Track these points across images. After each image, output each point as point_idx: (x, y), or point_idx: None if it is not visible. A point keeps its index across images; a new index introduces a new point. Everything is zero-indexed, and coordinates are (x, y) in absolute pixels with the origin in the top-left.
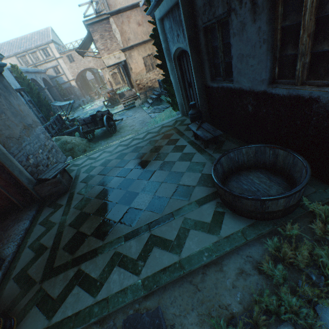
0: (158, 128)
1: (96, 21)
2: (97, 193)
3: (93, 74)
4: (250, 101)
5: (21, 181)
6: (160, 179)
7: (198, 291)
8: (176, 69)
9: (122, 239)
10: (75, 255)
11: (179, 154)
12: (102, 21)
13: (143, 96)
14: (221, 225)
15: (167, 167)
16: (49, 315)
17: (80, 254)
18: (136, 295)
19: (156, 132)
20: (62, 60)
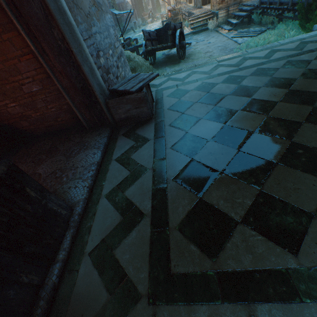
0: (292, 44)
1: None
2: (212, 133)
3: None
4: None
5: (92, 86)
6: None
7: None
8: None
9: None
10: (219, 262)
11: None
12: None
13: (223, 14)
14: None
15: None
16: None
17: (235, 268)
18: None
19: (293, 50)
20: None
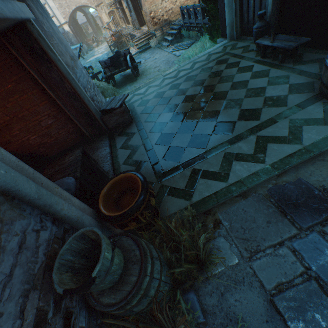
0: (204, 57)
1: None
2: (169, 118)
3: (85, 16)
4: None
5: (91, 110)
6: (238, 97)
7: None
8: None
9: (226, 144)
10: (181, 161)
11: (249, 74)
12: None
13: (160, 33)
14: None
15: (241, 86)
16: (186, 198)
17: (186, 160)
18: (271, 174)
19: (204, 61)
20: None
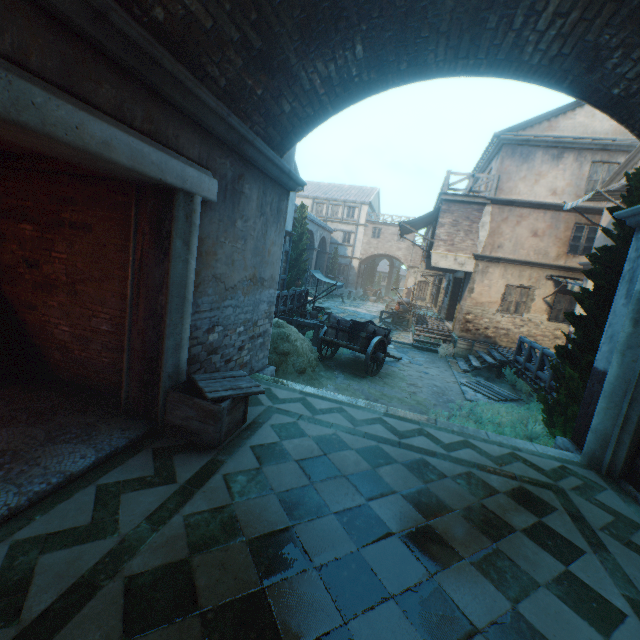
0: (498, 447)
1: (461, 201)
2: (261, 528)
3: (391, 267)
4: None
5: (164, 363)
6: None
7: None
8: None
9: None
10: None
11: (590, 638)
12: (471, 204)
13: (464, 345)
14: None
15: None
16: None
17: None
18: None
19: (490, 458)
20: (364, 229)
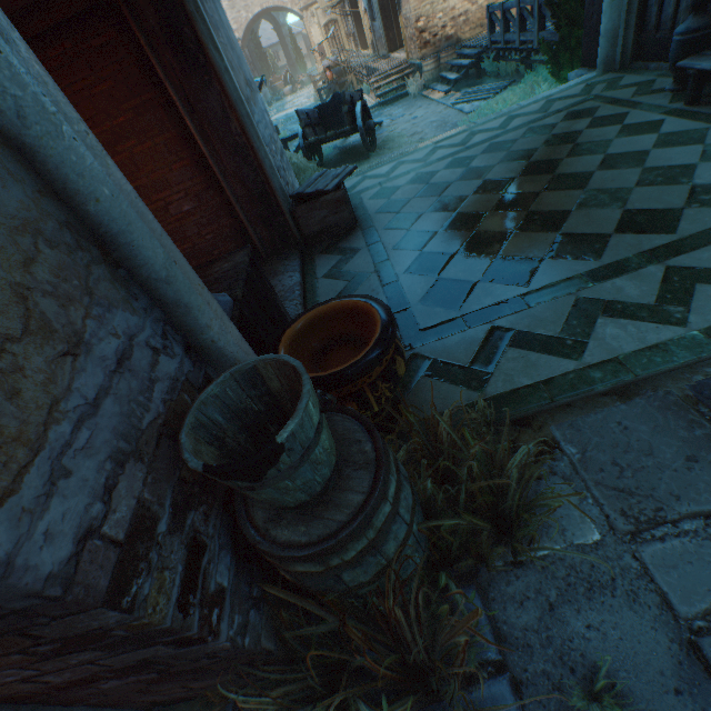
0: (535, 105)
1: None
2: (441, 224)
3: (277, 30)
4: None
5: (275, 189)
6: (620, 184)
7: None
8: None
9: (582, 280)
10: (463, 310)
11: (650, 138)
12: None
13: (431, 66)
14: None
15: (629, 163)
16: (472, 386)
17: (477, 308)
18: (703, 352)
19: (536, 113)
20: None
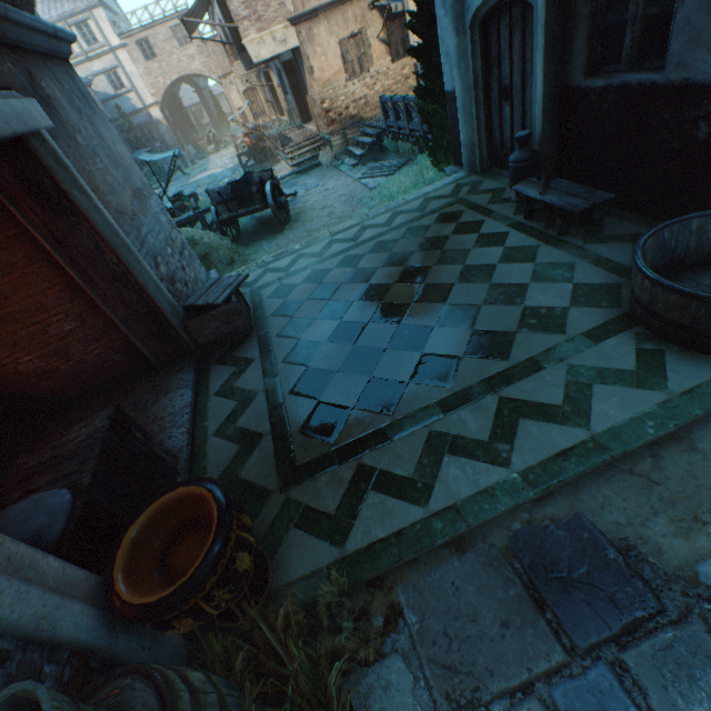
0: (416, 202)
1: None
2: (327, 333)
3: (198, 92)
4: (708, 111)
5: (162, 308)
6: (472, 300)
7: (654, 485)
8: (473, 54)
9: (436, 409)
10: (336, 442)
11: (498, 251)
12: None
13: (339, 141)
14: (664, 373)
15: (481, 277)
16: (335, 540)
17: (348, 441)
18: (520, 497)
19: (415, 211)
20: (126, 53)
